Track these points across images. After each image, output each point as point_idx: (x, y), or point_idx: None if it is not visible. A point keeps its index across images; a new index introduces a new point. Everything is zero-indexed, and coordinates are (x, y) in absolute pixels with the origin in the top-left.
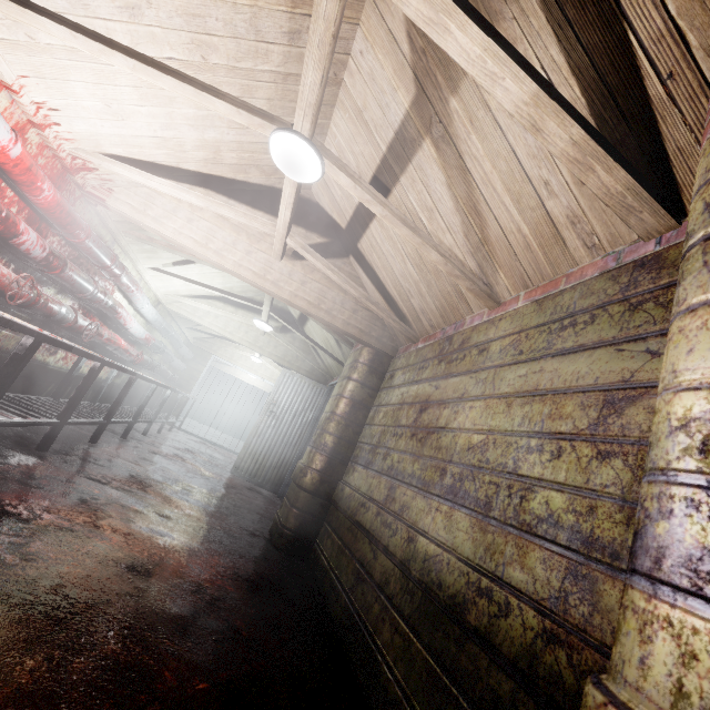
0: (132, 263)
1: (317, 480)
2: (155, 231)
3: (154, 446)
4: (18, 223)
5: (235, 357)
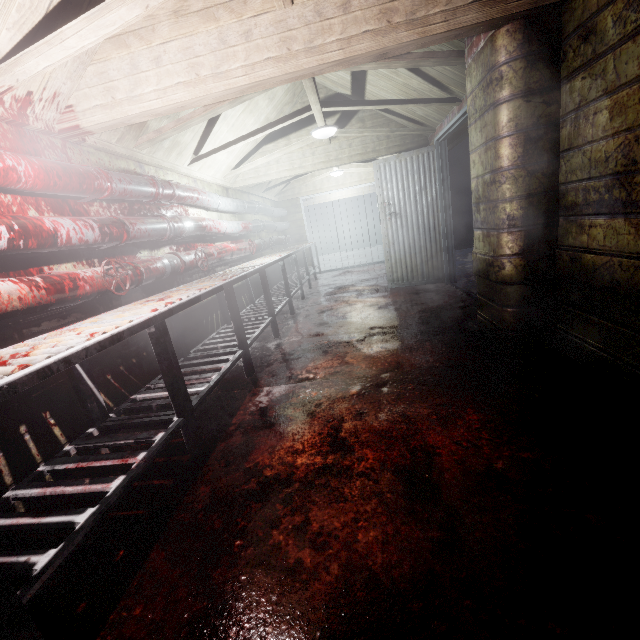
0: (174, 172)
1: (524, 266)
2: (144, 114)
3: (317, 305)
4: (40, 224)
5: (318, 186)
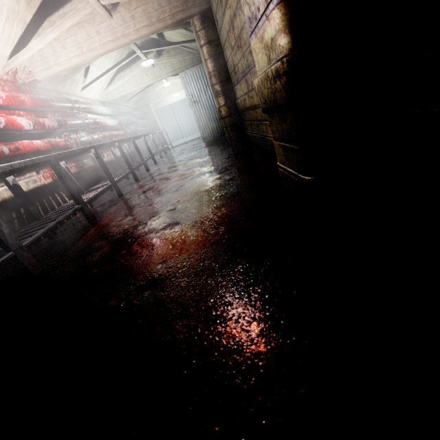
0: (75, 96)
1: (227, 109)
2: (63, 70)
3: (168, 158)
4: (39, 120)
5: (158, 94)
